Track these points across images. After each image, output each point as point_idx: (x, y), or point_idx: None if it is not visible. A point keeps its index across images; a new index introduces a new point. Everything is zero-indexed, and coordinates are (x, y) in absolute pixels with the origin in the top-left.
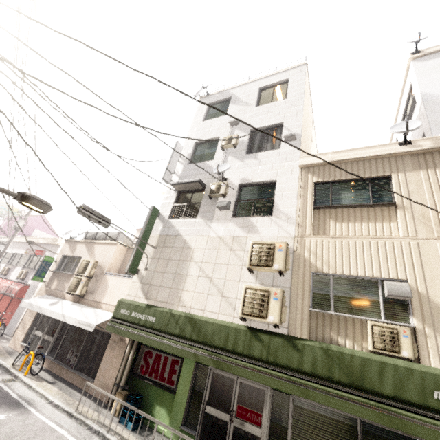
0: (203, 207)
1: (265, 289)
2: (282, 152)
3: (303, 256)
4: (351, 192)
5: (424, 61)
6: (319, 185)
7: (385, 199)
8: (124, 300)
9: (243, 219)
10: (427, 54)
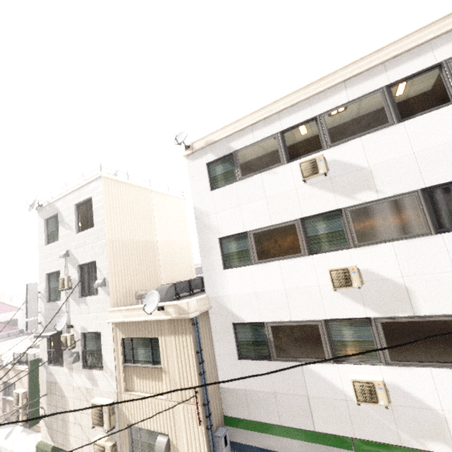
0: (65, 356)
1: (102, 445)
2: (100, 299)
3: (122, 410)
4: (143, 349)
5: (194, 161)
6: (126, 338)
7: (159, 358)
8: (39, 444)
9: (88, 371)
10: (194, 152)
